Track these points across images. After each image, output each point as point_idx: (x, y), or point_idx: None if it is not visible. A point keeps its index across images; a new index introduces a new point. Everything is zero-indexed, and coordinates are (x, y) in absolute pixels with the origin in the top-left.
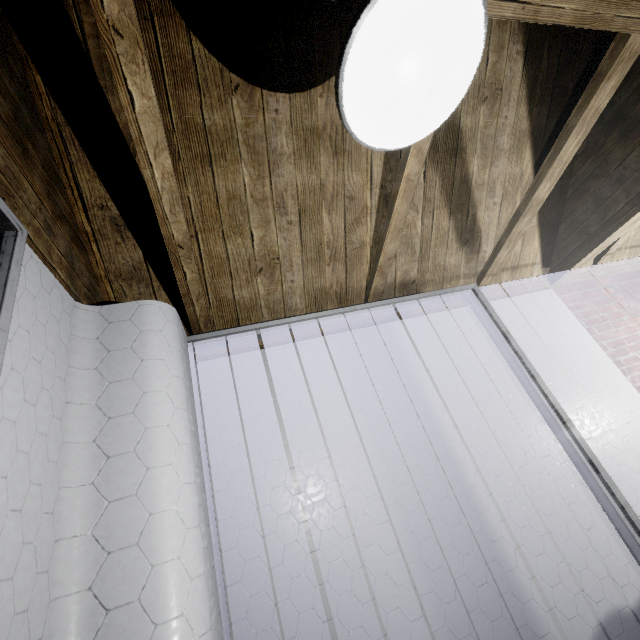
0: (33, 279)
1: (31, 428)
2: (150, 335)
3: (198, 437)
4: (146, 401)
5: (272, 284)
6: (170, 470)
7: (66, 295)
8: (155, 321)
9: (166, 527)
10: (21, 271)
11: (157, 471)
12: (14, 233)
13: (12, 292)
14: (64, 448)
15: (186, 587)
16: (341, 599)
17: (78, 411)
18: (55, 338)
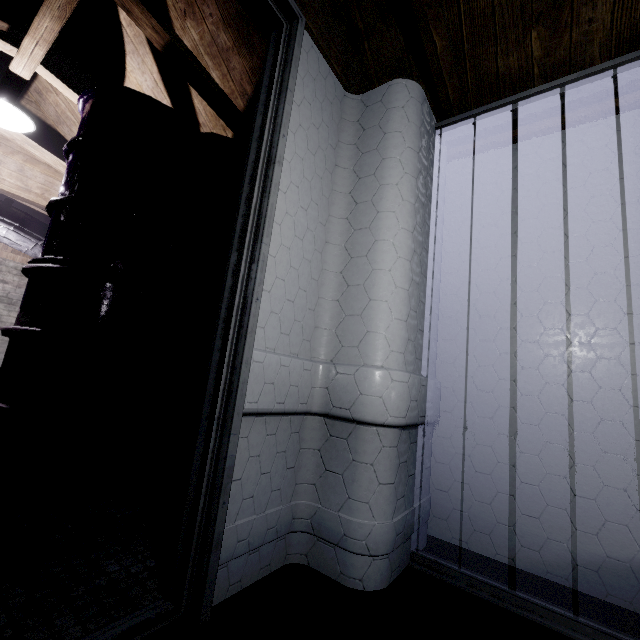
0: (313, 65)
1: (312, 169)
2: (393, 112)
3: (429, 213)
4: (383, 165)
5: (554, 36)
6: (392, 216)
7: (338, 85)
8: (399, 99)
9: (384, 250)
10: (305, 57)
11: (383, 215)
12: (297, 21)
13: (296, 66)
14: (333, 194)
15: (391, 289)
16: (547, 387)
17: (342, 173)
18: (328, 116)
